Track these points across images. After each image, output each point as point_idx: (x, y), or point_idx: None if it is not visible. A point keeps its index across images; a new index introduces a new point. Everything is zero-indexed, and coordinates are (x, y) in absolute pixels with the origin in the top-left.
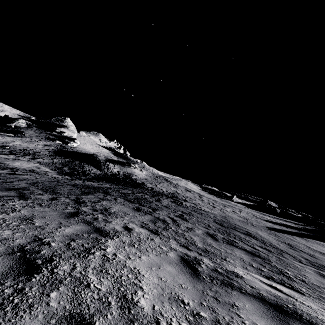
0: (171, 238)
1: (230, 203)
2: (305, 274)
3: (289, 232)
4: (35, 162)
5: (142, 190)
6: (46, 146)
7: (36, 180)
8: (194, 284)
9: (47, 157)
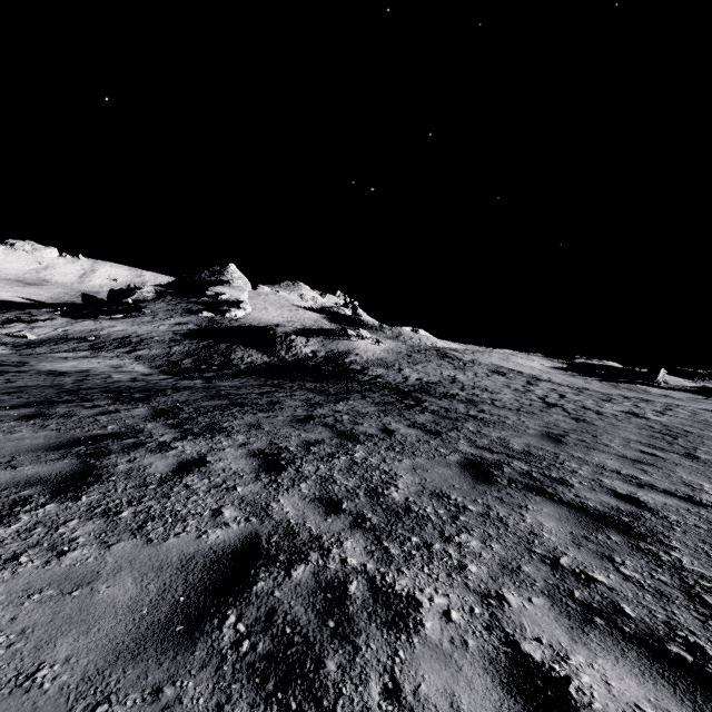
0: None
1: (644, 393)
2: None
3: None
4: (129, 357)
5: (333, 383)
6: (177, 326)
7: None
8: None
9: (163, 345)
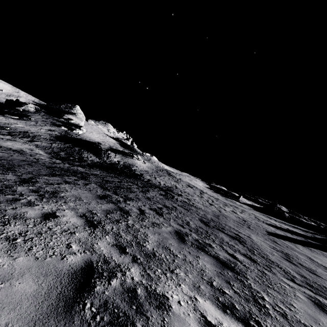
0: (112, 234)
1: (235, 203)
2: (292, 303)
3: (292, 240)
4: (31, 144)
5: (135, 180)
6: (50, 131)
7: (7, 157)
8: (36, 325)
9: (47, 141)
